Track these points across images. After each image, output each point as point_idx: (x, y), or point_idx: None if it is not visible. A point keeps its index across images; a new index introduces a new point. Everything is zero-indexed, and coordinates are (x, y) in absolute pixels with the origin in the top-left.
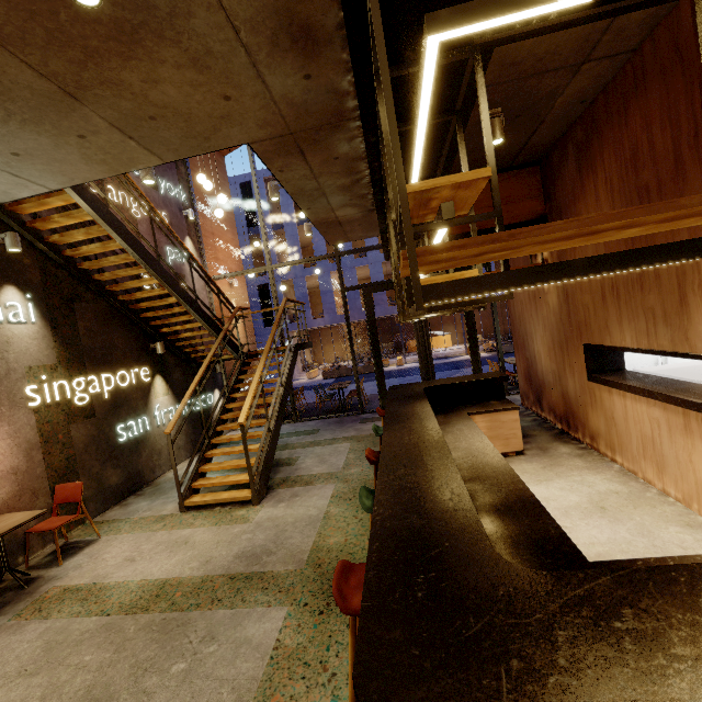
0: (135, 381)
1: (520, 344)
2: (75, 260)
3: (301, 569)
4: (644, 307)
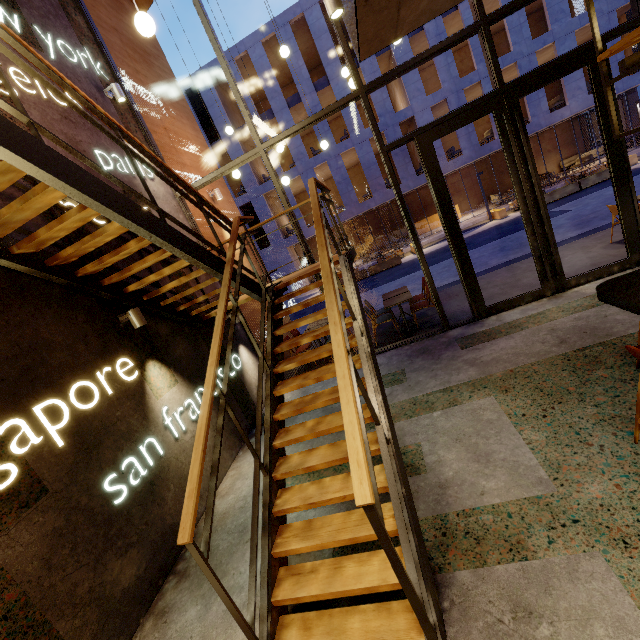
0: (111, 388)
1: None
2: None
3: None
4: None
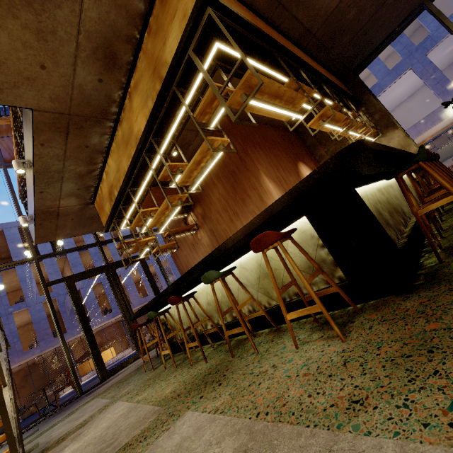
0: None
1: None
2: None
3: (164, 409)
4: (250, 212)
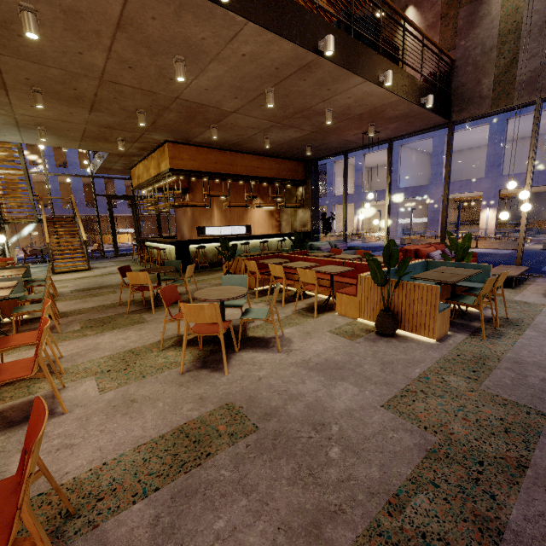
0: None
1: (179, 230)
2: None
3: None
4: (207, 217)
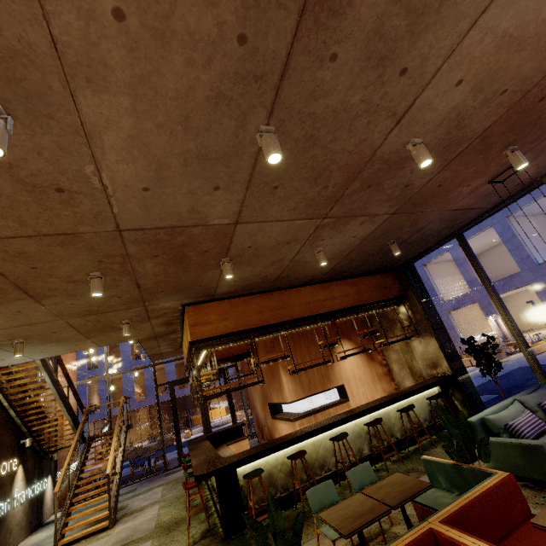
0: (9, 470)
1: (253, 407)
2: (3, 389)
3: (153, 531)
4: (276, 388)
